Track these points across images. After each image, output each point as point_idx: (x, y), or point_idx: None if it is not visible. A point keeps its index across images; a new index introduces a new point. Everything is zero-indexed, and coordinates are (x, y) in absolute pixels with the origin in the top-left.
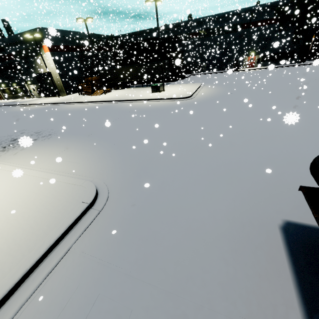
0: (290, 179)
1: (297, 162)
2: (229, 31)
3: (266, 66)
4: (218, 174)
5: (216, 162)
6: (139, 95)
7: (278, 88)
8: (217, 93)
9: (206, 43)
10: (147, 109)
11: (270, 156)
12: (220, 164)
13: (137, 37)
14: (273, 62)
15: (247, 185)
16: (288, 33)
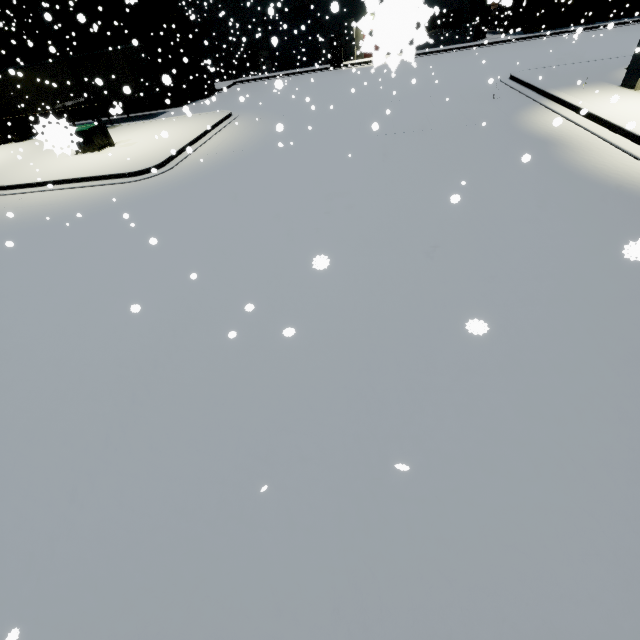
0: None
1: (197, 634)
2: None
3: None
4: None
5: None
6: (31, 168)
7: (394, 123)
8: (241, 147)
9: None
10: None
11: (121, 578)
12: None
13: None
14: None
15: None
16: None
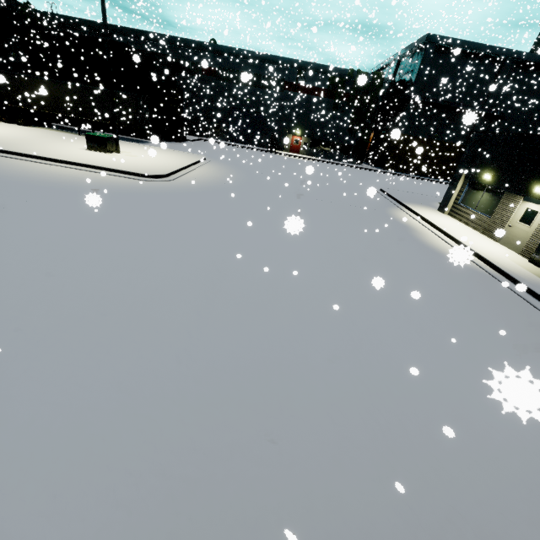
0: (252, 473)
1: (290, 391)
2: (266, 85)
3: (316, 157)
4: (29, 468)
5: (71, 396)
6: (49, 148)
7: (319, 194)
8: (221, 181)
9: (229, 92)
10: (37, 183)
11: (238, 370)
12: (77, 407)
13: (94, 33)
14: (325, 153)
15: (99, 536)
16: (344, 117)
